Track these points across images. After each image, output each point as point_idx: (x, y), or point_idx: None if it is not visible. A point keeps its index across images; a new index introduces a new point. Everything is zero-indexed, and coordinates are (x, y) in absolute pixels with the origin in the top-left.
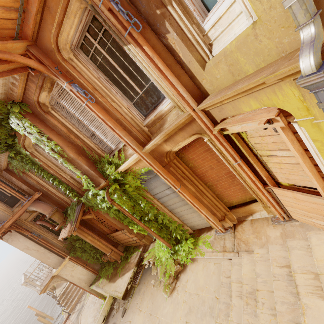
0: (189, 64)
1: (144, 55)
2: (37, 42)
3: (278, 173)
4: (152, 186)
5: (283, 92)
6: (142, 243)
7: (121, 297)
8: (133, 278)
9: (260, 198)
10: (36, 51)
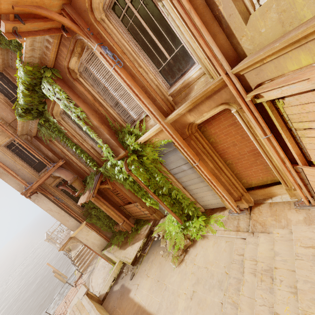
0: (229, 18)
1: (180, 9)
2: (71, 1)
3: (313, 151)
4: (169, 160)
5: None
6: (152, 217)
7: (130, 263)
8: (142, 248)
9: (285, 180)
10: (71, 10)
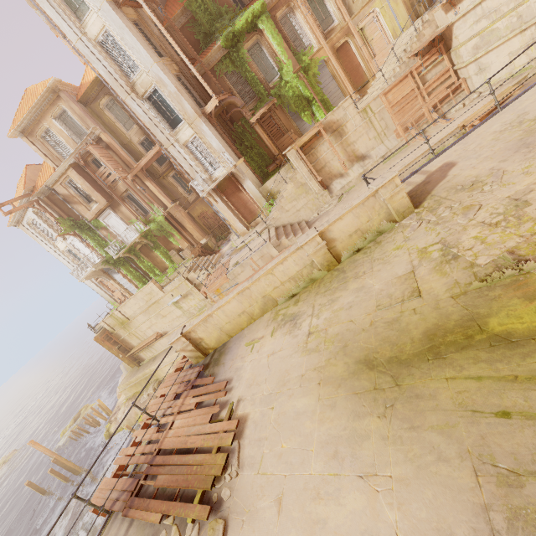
0: (348, 3)
1: None
2: None
3: (376, 49)
4: (320, 78)
5: (376, 1)
6: None
7: None
8: None
9: (371, 74)
10: None
